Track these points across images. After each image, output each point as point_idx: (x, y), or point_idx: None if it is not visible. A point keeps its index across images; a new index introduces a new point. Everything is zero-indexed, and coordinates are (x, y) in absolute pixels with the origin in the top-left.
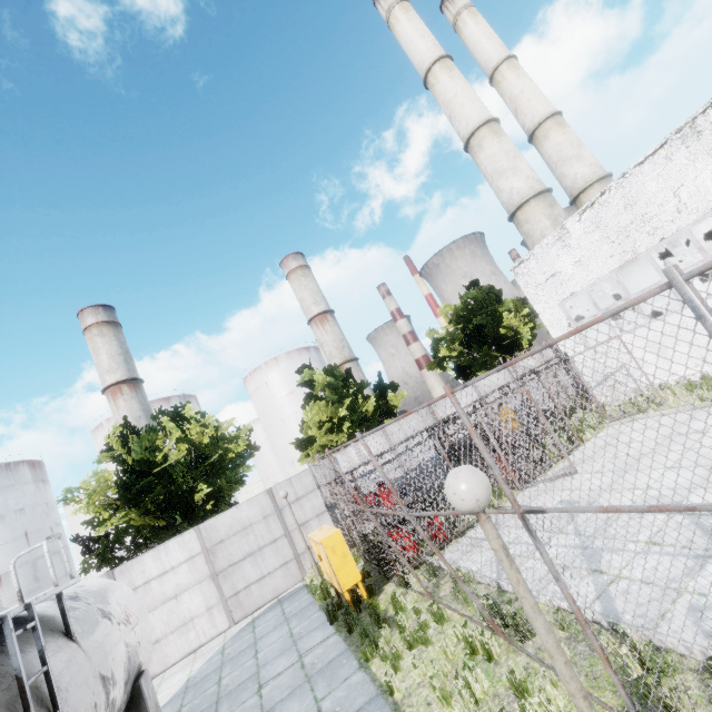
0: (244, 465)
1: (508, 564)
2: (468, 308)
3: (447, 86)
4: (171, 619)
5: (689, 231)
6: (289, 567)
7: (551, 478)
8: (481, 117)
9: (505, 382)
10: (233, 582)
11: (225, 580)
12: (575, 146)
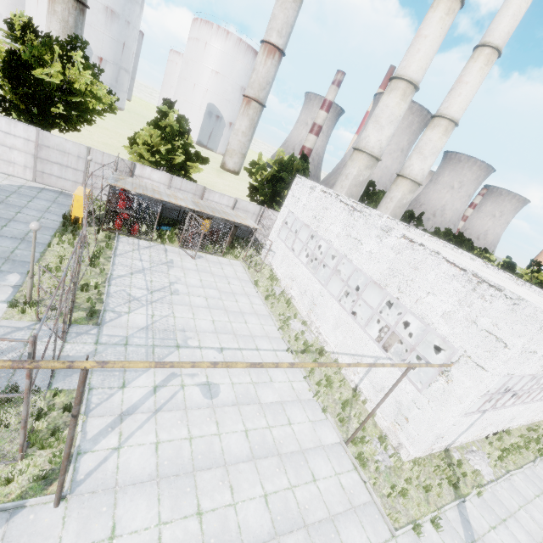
0: (98, 115)
1: (33, 240)
2: (290, 165)
3: (432, 22)
4: (3, 155)
5: (320, 239)
6: (77, 185)
7: (187, 253)
8: (413, 74)
9: (253, 212)
10: (44, 167)
11: (40, 163)
12: (432, 151)
